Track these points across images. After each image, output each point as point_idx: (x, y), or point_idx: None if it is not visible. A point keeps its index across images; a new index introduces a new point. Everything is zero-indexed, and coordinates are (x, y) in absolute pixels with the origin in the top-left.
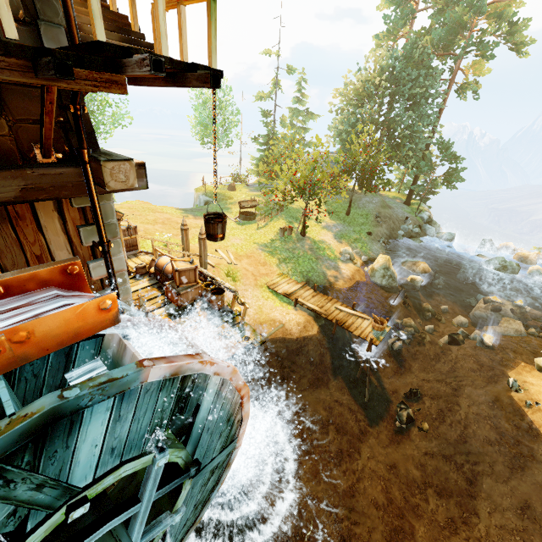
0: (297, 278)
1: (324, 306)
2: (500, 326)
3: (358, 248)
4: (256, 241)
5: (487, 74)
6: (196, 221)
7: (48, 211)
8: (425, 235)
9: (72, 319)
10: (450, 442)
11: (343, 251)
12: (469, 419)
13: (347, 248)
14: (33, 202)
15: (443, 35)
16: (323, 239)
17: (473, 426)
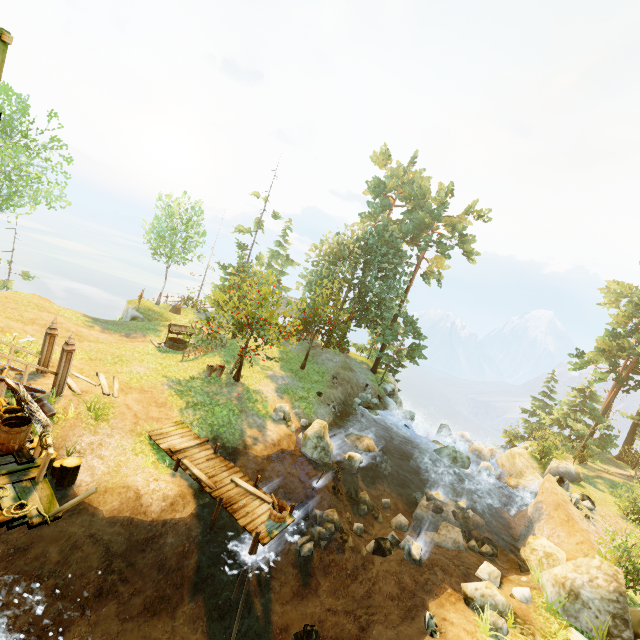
0: (202, 431)
1: (216, 476)
2: (439, 533)
3: (301, 408)
4: (168, 375)
5: (447, 268)
6: (101, 335)
7: None
8: (385, 409)
9: None
10: None
11: (278, 408)
12: None
13: (284, 405)
14: None
15: (411, 228)
16: (260, 389)
17: None
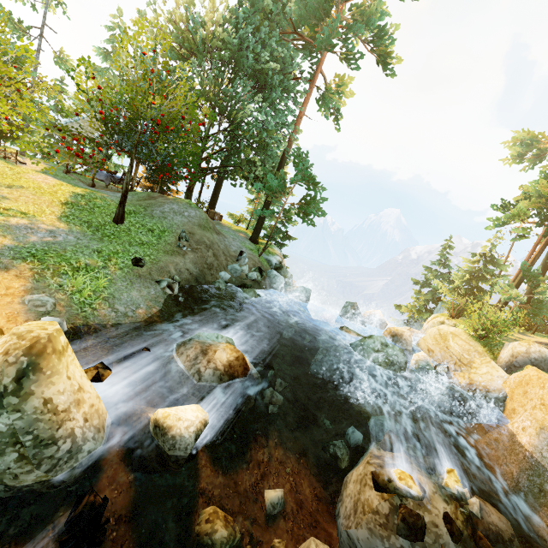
0: None
1: None
2: None
3: (64, 291)
4: None
5: (350, 95)
6: None
7: None
8: (269, 287)
9: None
10: None
11: None
12: None
13: None
14: None
15: (305, 13)
16: None
17: None
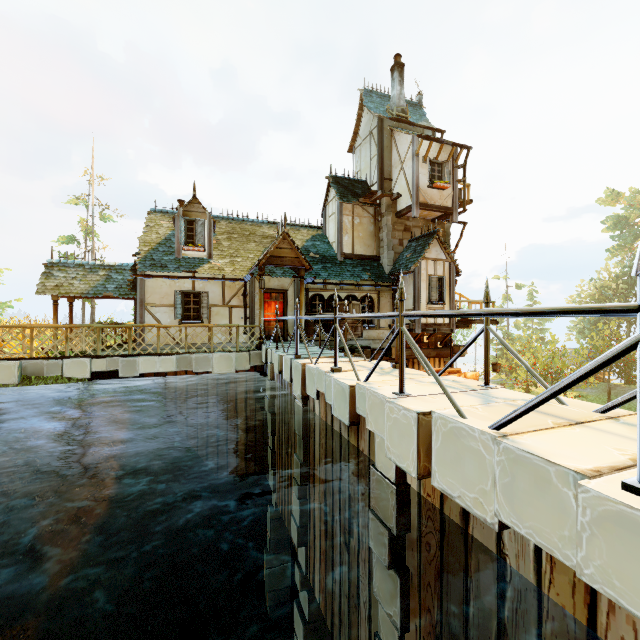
0: None
1: None
2: None
3: None
4: None
5: None
6: None
7: (437, 362)
8: None
9: (471, 375)
10: None
11: None
12: None
13: None
14: (434, 359)
15: None
16: None
17: None
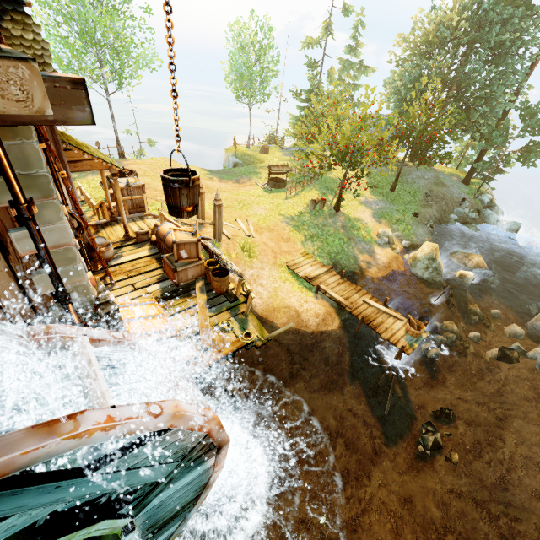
0: (323, 259)
1: (350, 298)
2: None
3: (400, 231)
4: (282, 213)
5: None
6: (221, 184)
7: None
8: (483, 222)
9: None
10: (486, 485)
11: (381, 233)
12: (515, 462)
13: (387, 230)
14: None
15: None
16: (359, 216)
17: (520, 472)
